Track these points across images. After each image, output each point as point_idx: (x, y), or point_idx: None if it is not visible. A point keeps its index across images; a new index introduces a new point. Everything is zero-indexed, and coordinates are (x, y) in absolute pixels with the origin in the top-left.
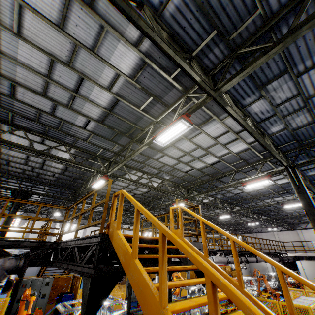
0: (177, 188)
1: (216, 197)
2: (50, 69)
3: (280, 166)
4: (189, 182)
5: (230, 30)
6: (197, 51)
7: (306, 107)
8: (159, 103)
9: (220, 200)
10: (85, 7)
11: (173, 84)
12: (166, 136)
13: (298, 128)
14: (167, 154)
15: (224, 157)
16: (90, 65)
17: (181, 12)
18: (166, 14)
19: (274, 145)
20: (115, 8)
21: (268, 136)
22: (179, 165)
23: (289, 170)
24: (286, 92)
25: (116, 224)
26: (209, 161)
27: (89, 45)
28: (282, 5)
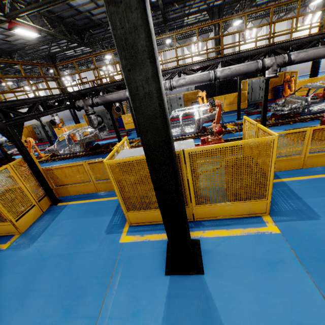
0: None
1: None
2: None
3: None
4: None
5: None
6: None
7: None
8: None
9: None
10: None
11: None
12: None
13: None
14: None
15: None
16: None
17: None
18: None
19: None
20: None
21: None
22: None
23: None
24: None
25: None
26: None
27: None
28: None
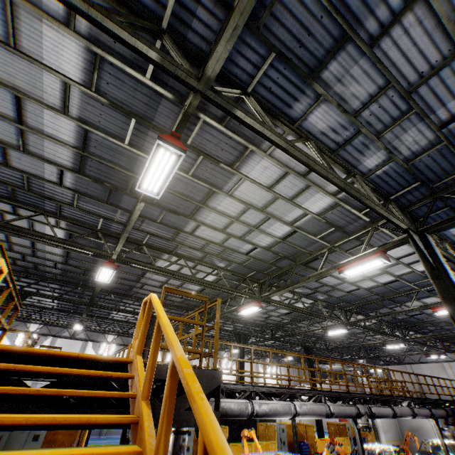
0: (241, 282)
1: (316, 298)
2: None
3: (401, 232)
4: (260, 271)
5: None
6: (168, 20)
7: (415, 110)
8: (151, 130)
9: (325, 303)
10: None
11: (158, 92)
12: (152, 177)
13: (415, 157)
14: (204, 222)
15: (300, 223)
16: (20, 72)
17: None
18: None
19: (380, 194)
20: None
21: (364, 177)
22: (231, 241)
23: (412, 237)
24: (364, 82)
25: None
26: (278, 231)
27: (2, 36)
28: None
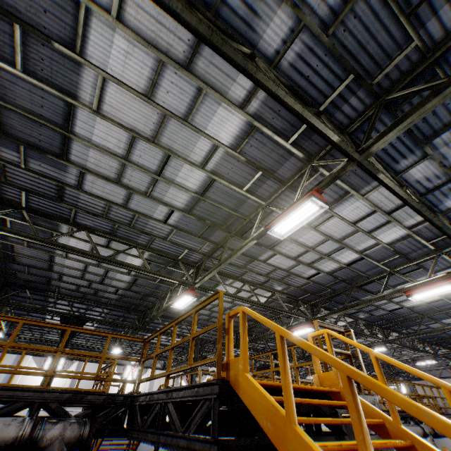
0: (295, 305)
1: (357, 316)
2: (130, 148)
3: None
4: (314, 294)
5: (373, 71)
6: (326, 105)
7: None
8: (270, 179)
9: (365, 321)
10: (181, 69)
11: (290, 152)
12: (286, 223)
13: None
14: (280, 251)
15: (368, 251)
16: (180, 138)
17: (304, 58)
18: (283, 64)
19: None
20: (228, 62)
21: (441, 214)
22: (298, 267)
23: None
24: None
25: (243, 363)
26: (345, 258)
27: (181, 114)
28: (448, 30)
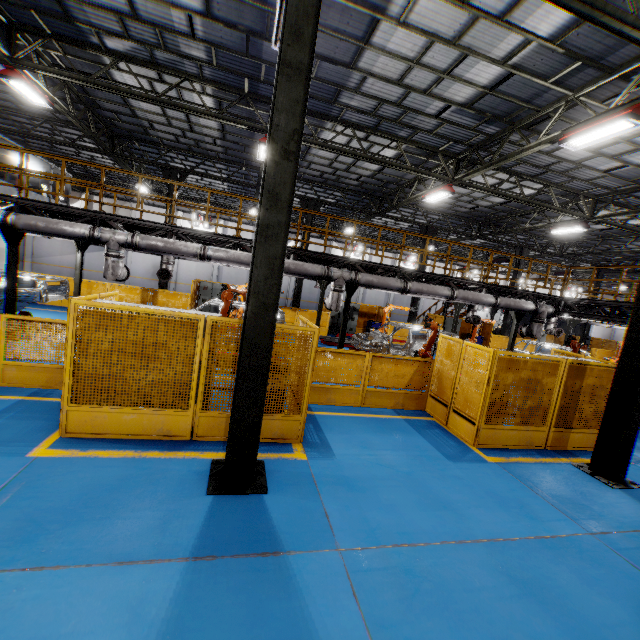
0: None
1: None
2: None
3: None
4: None
5: None
6: None
7: None
8: None
9: None
10: None
11: None
12: None
13: None
14: None
15: None
16: None
17: None
18: None
19: None
20: None
21: None
22: None
23: None
24: None
25: None
26: None
27: None
28: None
